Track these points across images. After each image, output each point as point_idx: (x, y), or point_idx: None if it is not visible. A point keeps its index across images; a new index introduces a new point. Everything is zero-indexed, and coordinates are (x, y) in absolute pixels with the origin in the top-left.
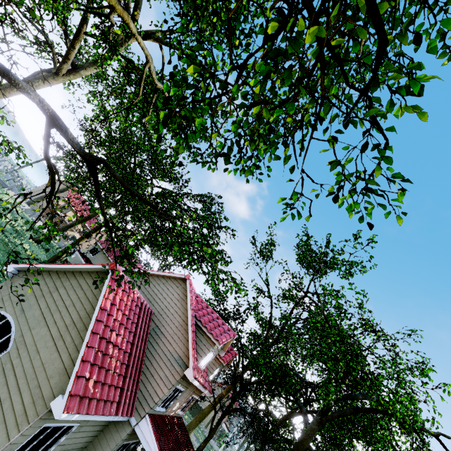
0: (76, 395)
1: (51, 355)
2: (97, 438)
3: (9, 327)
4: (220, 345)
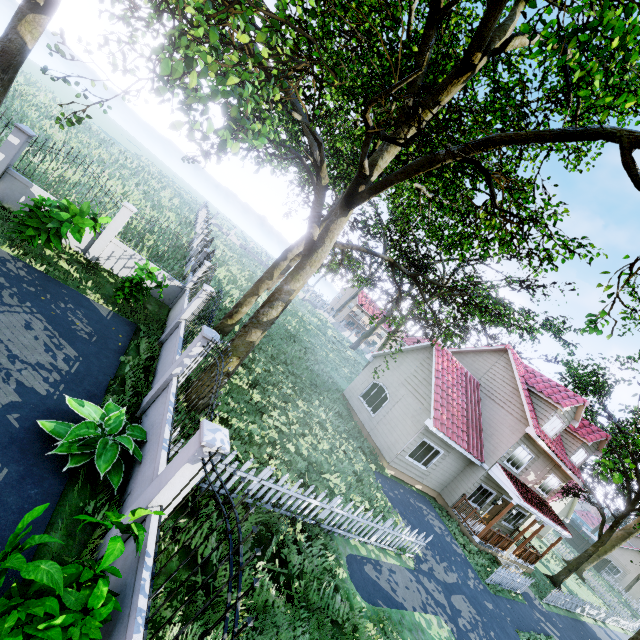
0: (437, 419)
1: (413, 401)
2: (459, 476)
3: (383, 389)
4: (562, 408)
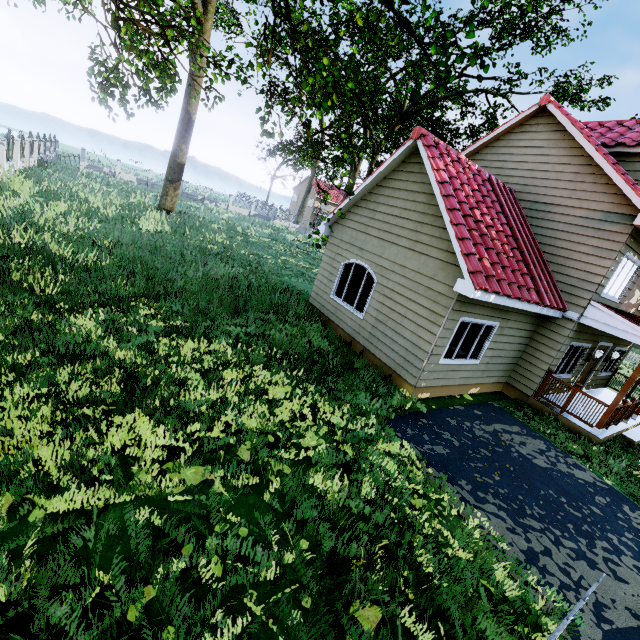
0: (477, 273)
1: (418, 262)
2: (529, 347)
3: (361, 268)
4: None
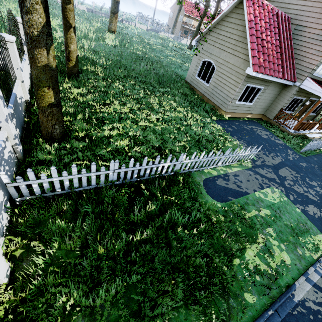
0: (255, 64)
1: (234, 60)
2: (276, 99)
3: (210, 63)
4: None
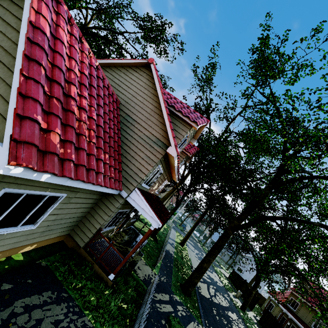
0: (27, 143)
1: None
2: (93, 209)
3: None
4: (198, 126)
